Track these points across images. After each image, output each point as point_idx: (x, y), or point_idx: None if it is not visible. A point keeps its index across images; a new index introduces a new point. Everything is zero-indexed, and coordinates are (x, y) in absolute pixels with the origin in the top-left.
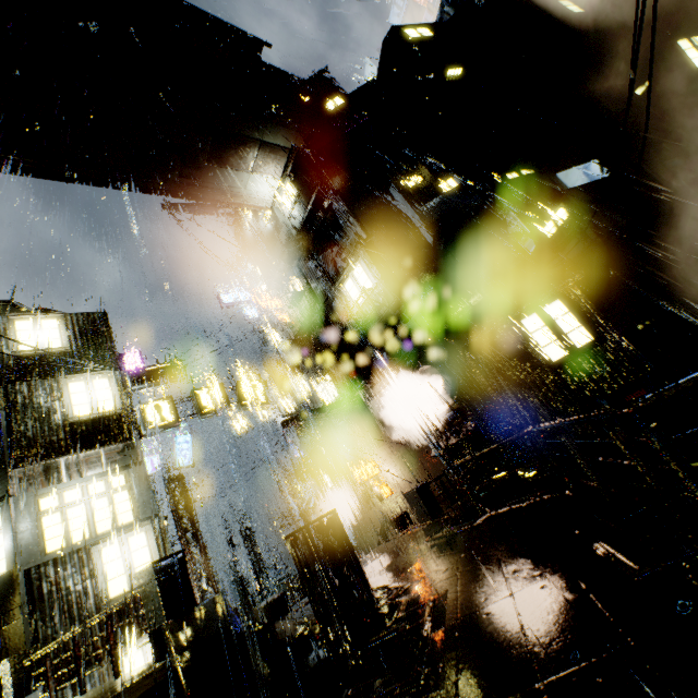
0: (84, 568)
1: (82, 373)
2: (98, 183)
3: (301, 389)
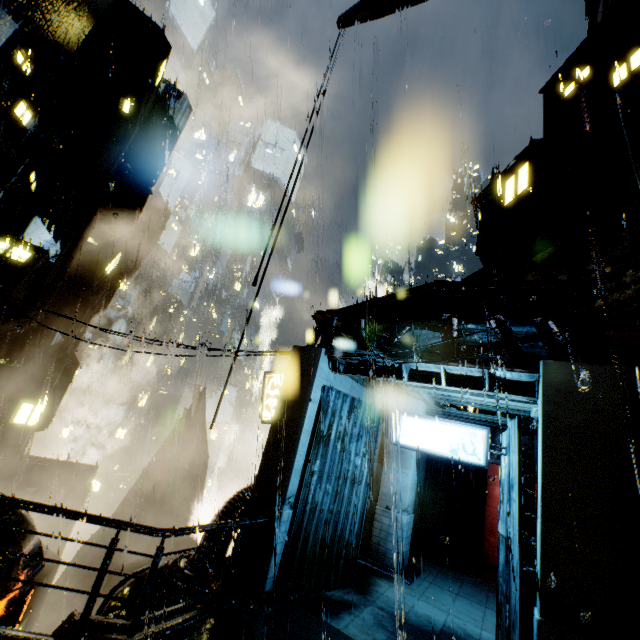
0: None
1: None
2: None
3: None
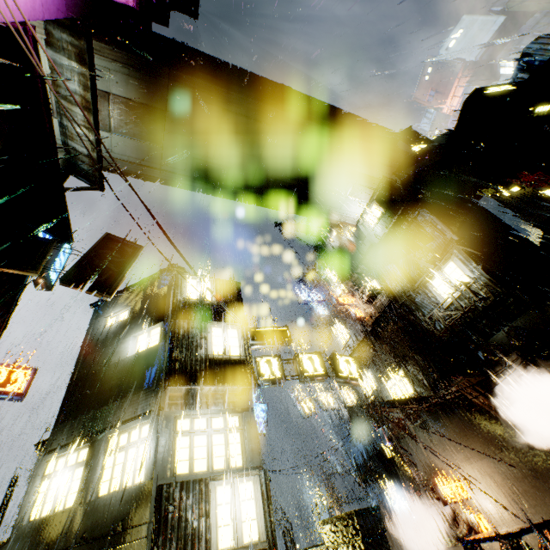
0: (201, 502)
1: (221, 321)
2: (248, 201)
3: (364, 383)
